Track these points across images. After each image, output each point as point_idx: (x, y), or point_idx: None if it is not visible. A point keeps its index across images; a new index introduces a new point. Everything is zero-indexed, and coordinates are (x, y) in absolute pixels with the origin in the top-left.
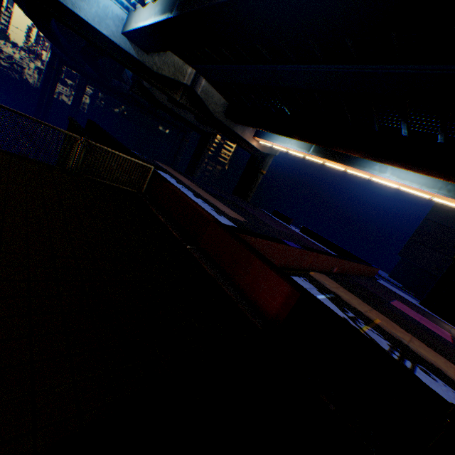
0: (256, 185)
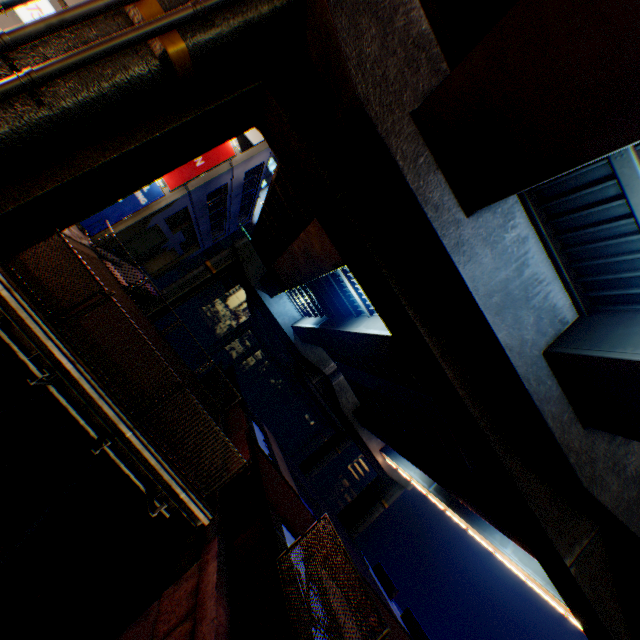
0: (370, 516)
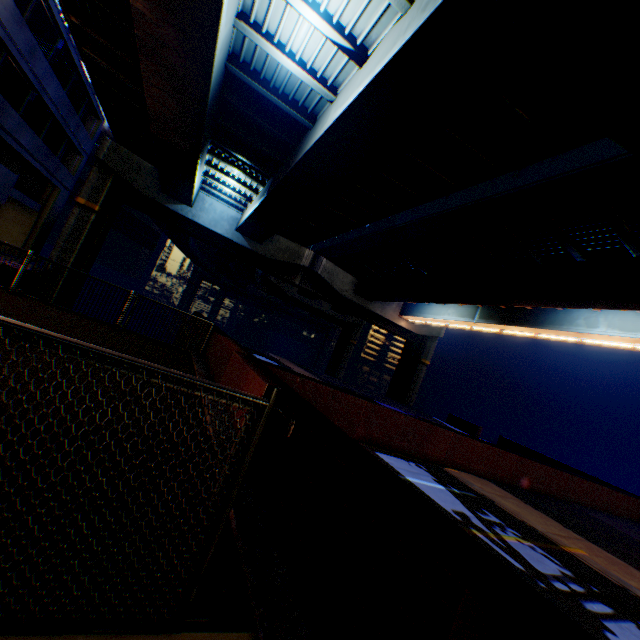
0: (417, 380)
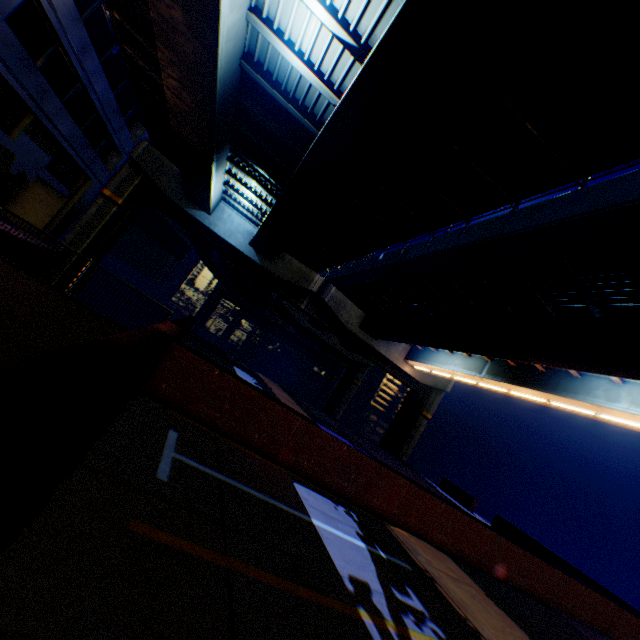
0: (415, 434)
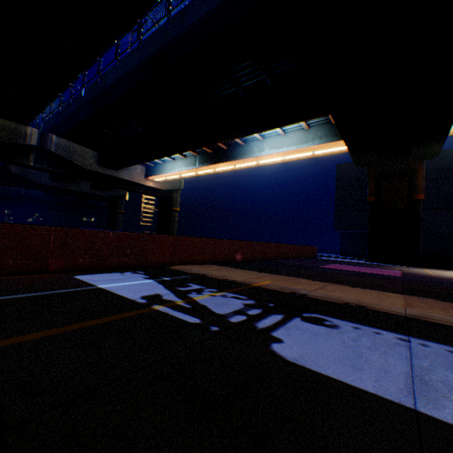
0: (175, 224)
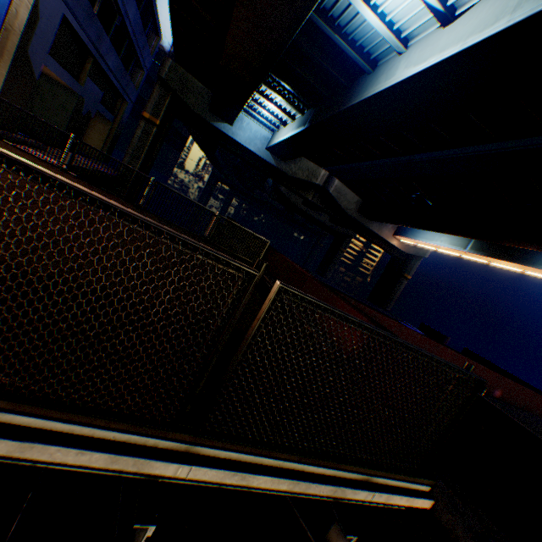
0: (397, 291)
